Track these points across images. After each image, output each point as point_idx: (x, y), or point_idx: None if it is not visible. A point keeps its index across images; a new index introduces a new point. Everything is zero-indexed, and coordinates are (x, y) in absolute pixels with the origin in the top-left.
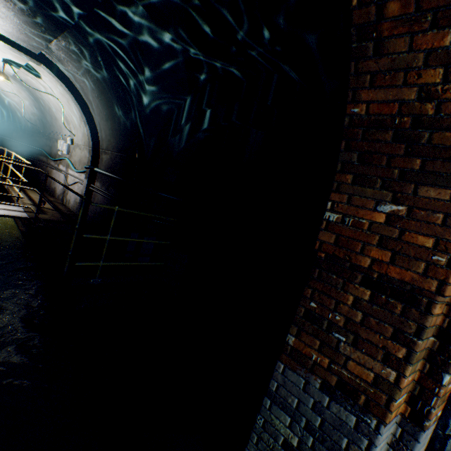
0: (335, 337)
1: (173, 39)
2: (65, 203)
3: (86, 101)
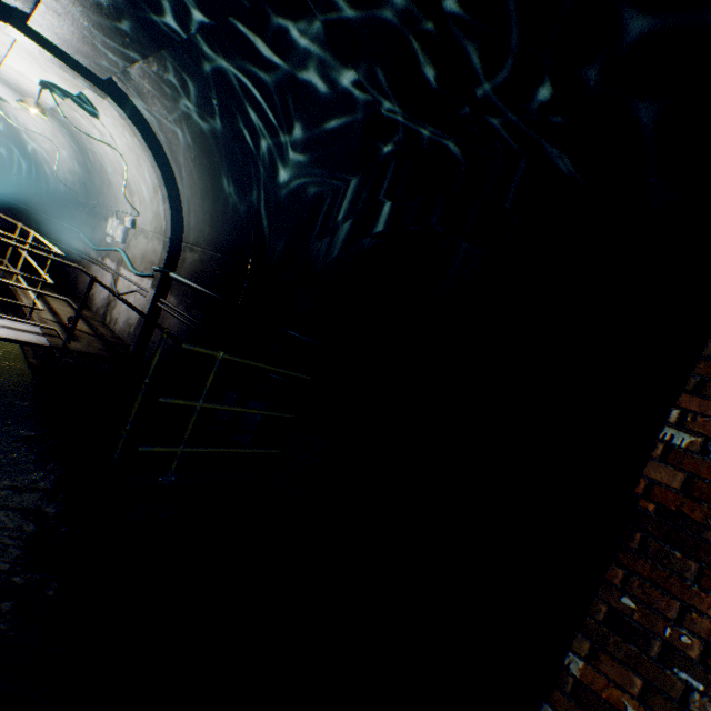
0: (680, 678)
1: (355, 82)
2: (109, 322)
3: (171, 162)
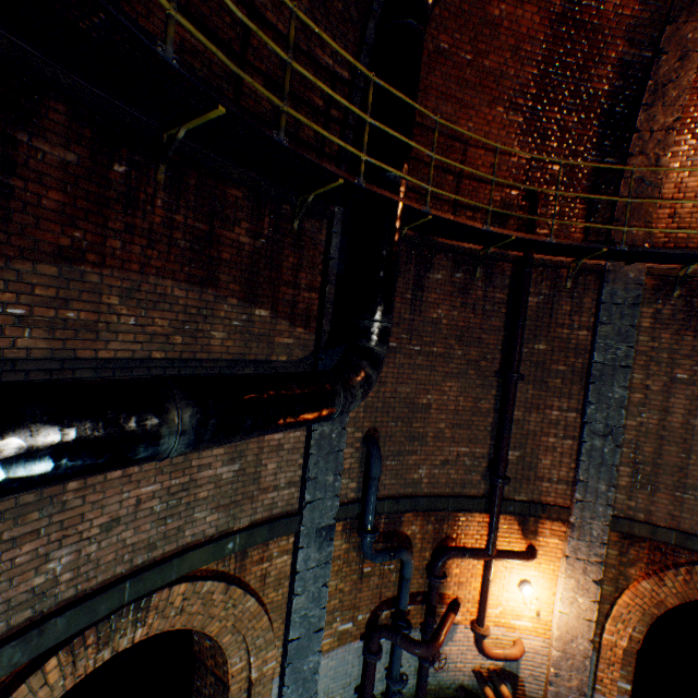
0: None
1: None
2: None
3: None
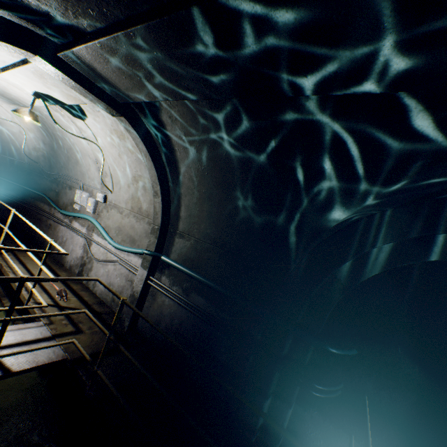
0: None
1: None
2: (86, 282)
3: (165, 165)
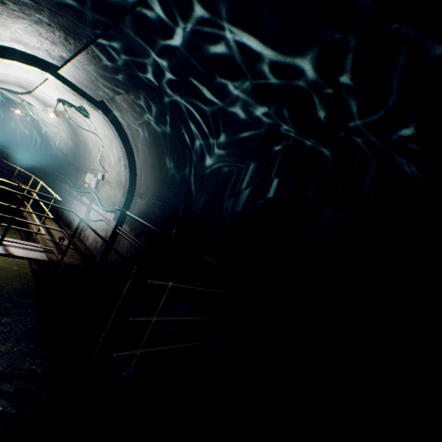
0: None
1: (265, 113)
2: (83, 238)
3: (132, 146)
